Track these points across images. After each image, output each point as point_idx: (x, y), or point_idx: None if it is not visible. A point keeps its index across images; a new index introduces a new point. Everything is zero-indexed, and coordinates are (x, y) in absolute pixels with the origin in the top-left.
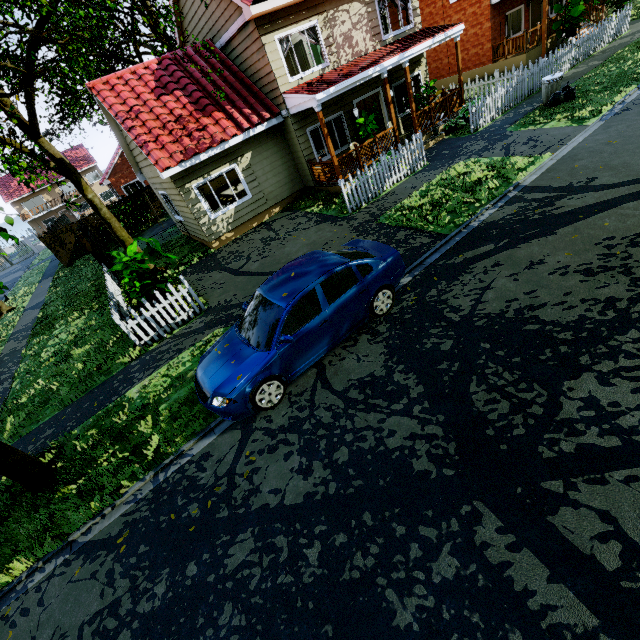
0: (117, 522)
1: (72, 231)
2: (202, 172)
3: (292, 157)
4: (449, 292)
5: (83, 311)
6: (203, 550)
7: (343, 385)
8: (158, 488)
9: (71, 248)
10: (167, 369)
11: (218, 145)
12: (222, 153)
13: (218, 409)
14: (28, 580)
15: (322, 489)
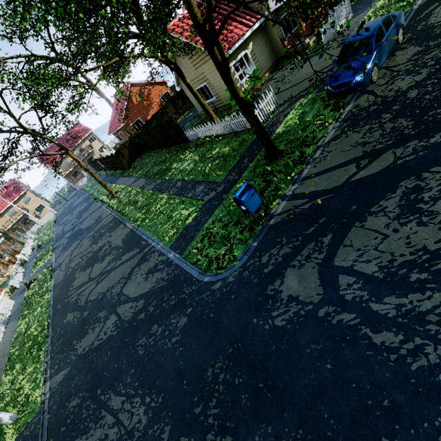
0: (335, 132)
1: (126, 147)
2: (234, 57)
3: (269, 42)
4: (429, 22)
5: (186, 154)
6: (394, 104)
7: (405, 61)
8: (343, 120)
9: (127, 158)
10: (289, 118)
11: (241, 38)
12: (240, 44)
13: (359, 81)
14: (312, 158)
15: (433, 70)
